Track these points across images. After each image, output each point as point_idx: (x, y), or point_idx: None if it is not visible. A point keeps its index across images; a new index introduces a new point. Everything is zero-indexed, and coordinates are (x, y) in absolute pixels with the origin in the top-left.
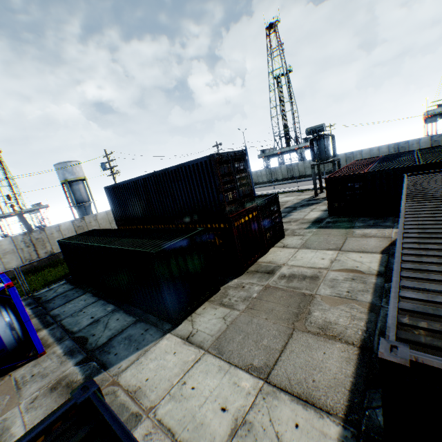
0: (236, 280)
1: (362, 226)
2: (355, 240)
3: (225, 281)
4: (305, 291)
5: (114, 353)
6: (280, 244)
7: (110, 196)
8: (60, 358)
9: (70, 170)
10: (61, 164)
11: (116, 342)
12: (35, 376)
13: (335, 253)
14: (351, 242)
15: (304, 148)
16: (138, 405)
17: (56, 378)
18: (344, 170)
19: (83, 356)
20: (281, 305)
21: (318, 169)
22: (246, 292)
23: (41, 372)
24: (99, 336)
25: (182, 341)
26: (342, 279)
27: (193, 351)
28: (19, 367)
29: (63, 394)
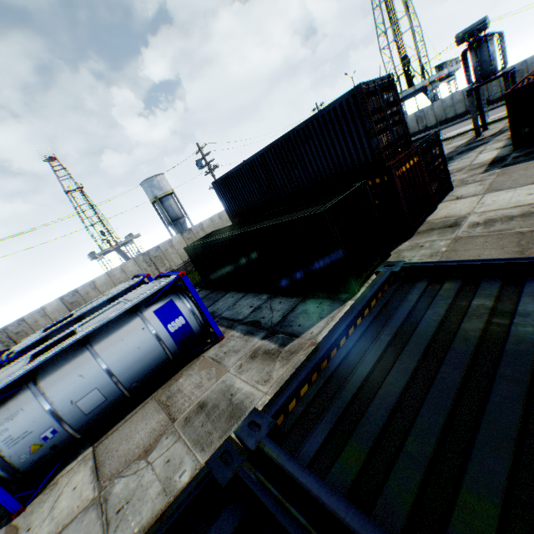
0: (407, 243)
1: None
2: None
3: (391, 247)
4: (520, 230)
5: (297, 326)
6: (448, 197)
7: (220, 191)
8: (242, 338)
9: (157, 185)
10: (147, 180)
11: (292, 318)
12: (227, 353)
13: None
14: None
15: (438, 82)
16: None
17: (250, 351)
18: (532, 78)
19: (264, 333)
20: (489, 249)
21: (476, 96)
22: (429, 249)
23: (230, 350)
24: (270, 317)
25: None
26: None
27: None
28: (206, 350)
29: (265, 359)
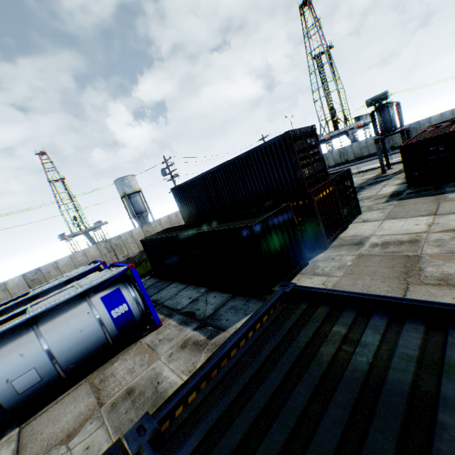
0: (322, 255)
1: None
2: (450, 203)
3: (310, 257)
4: (407, 253)
5: (225, 320)
6: (357, 220)
7: (177, 196)
8: (177, 327)
9: (127, 184)
10: (119, 179)
11: (222, 312)
12: (162, 340)
13: (430, 217)
14: (445, 205)
15: (356, 128)
16: None
17: (182, 340)
18: (420, 136)
19: (197, 324)
20: (383, 267)
21: (382, 144)
22: (338, 262)
23: (165, 338)
24: (204, 310)
25: None
26: (448, 238)
27: None
28: (144, 336)
29: (193, 349)
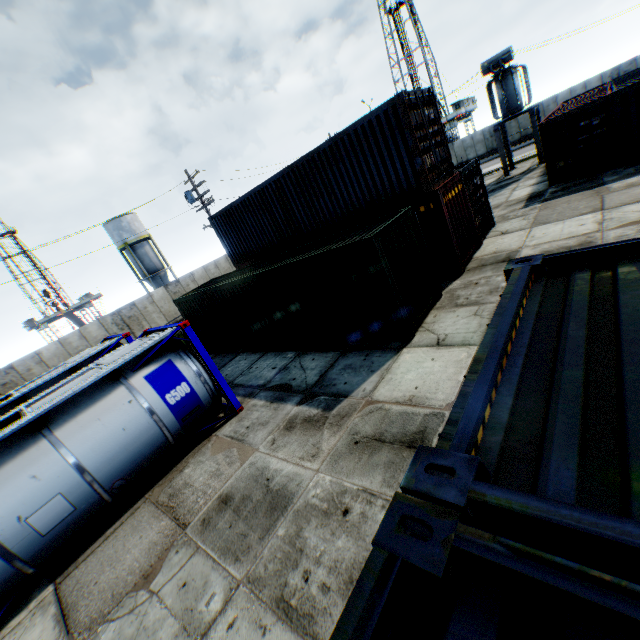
0: (458, 281)
1: (619, 178)
2: (619, 194)
3: (441, 287)
4: None
5: (342, 384)
6: (493, 233)
7: (221, 229)
8: (269, 407)
9: (127, 227)
10: (113, 221)
11: (334, 375)
12: (251, 427)
13: (597, 214)
14: (613, 197)
15: (456, 121)
16: (427, 408)
17: (284, 421)
18: (561, 112)
19: (299, 397)
20: None
21: (503, 133)
22: (487, 286)
23: (255, 423)
24: (303, 378)
25: (433, 348)
26: (633, 232)
27: (458, 351)
28: (219, 427)
29: (307, 428)
